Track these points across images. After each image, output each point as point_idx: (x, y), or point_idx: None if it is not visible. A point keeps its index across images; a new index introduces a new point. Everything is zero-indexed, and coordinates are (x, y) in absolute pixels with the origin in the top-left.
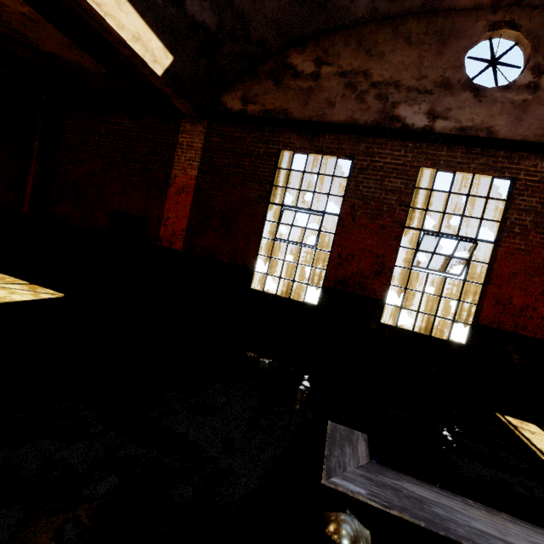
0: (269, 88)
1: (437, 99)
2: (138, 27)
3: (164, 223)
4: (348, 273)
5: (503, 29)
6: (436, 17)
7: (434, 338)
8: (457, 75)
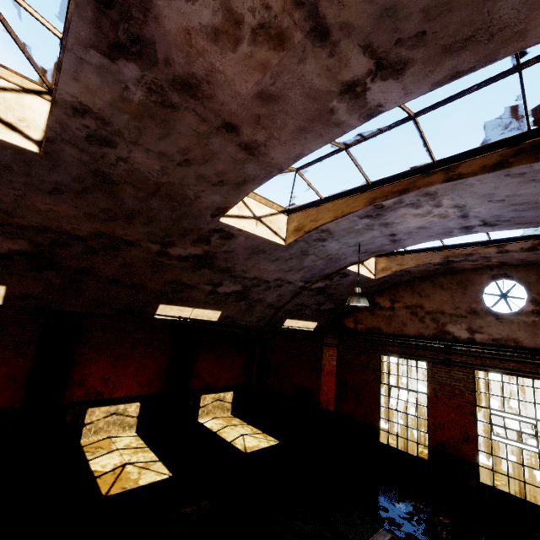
0: (367, 315)
1: (471, 321)
2: (303, 323)
3: (322, 393)
4: (443, 437)
5: (501, 278)
6: (455, 274)
7: (528, 503)
8: (479, 306)
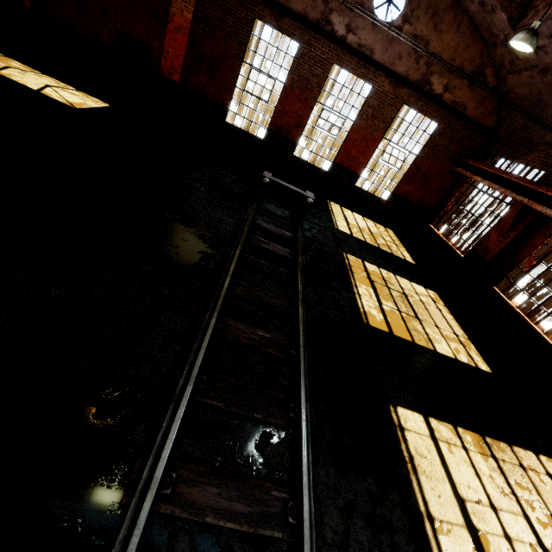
0: None
1: (354, 17)
2: None
3: (165, 56)
4: (282, 123)
5: None
6: None
7: (315, 166)
8: (369, 3)
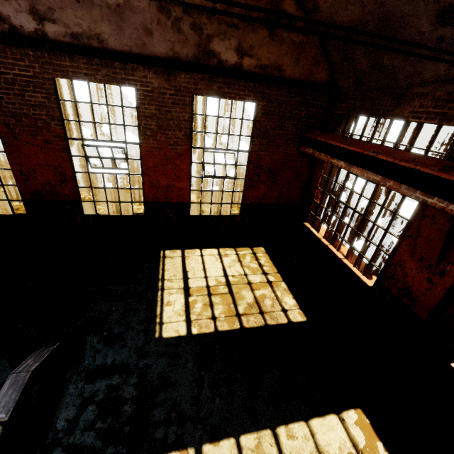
0: None
1: None
2: None
3: None
4: (38, 186)
5: None
6: None
7: (123, 217)
8: None
